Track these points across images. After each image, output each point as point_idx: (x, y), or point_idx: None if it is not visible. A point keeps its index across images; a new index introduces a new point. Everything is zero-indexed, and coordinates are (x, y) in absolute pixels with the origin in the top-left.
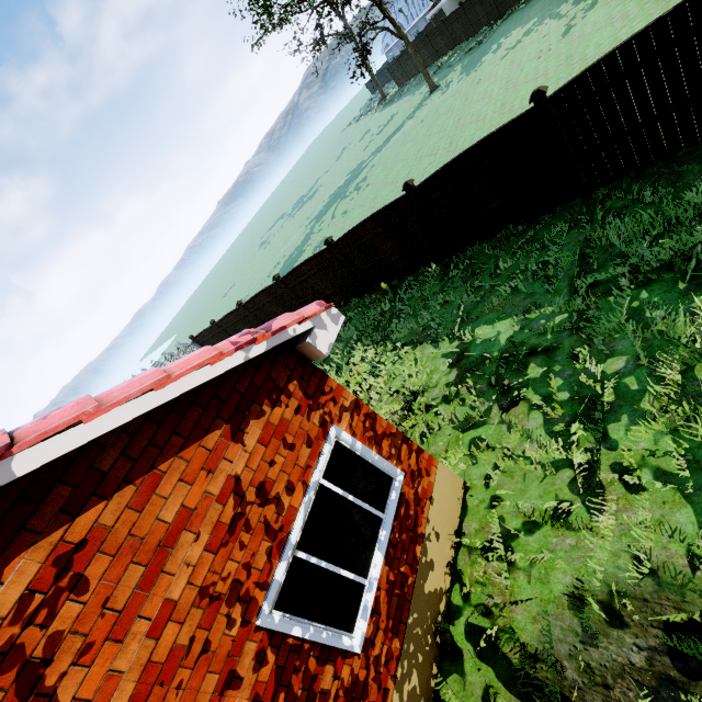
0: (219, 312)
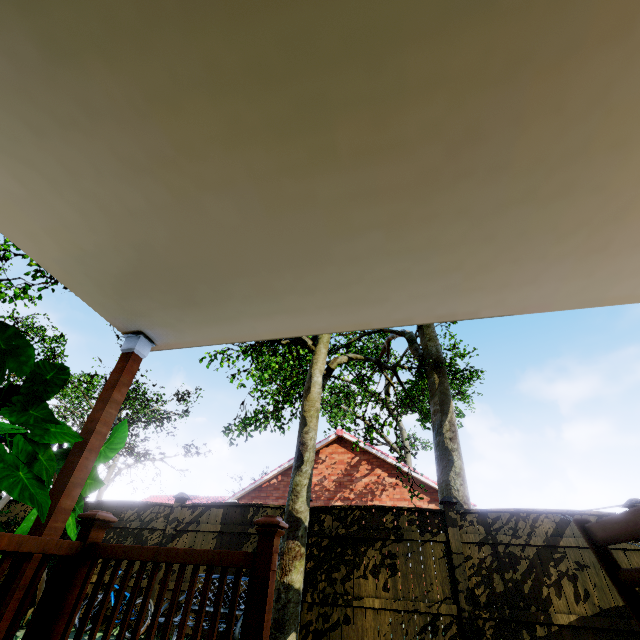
0: None
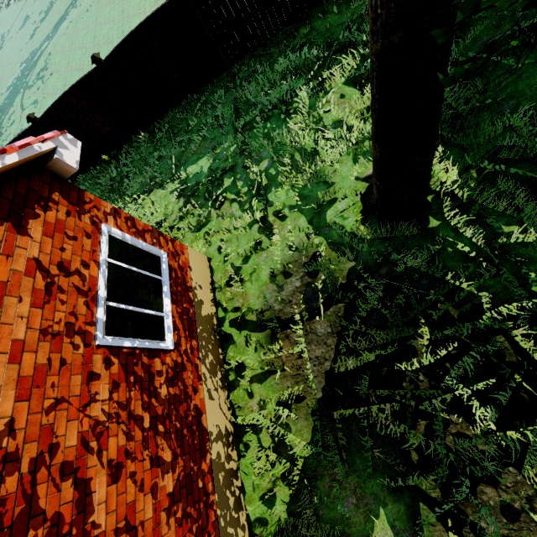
0: None
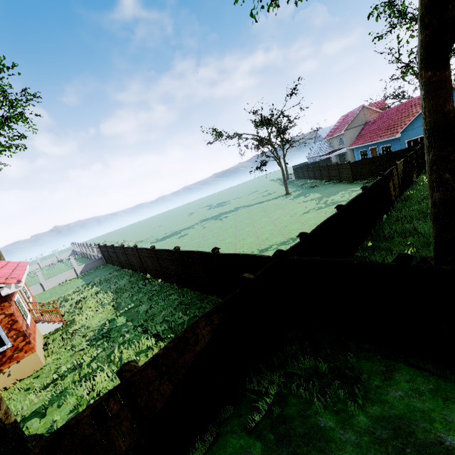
0: (143, 235)
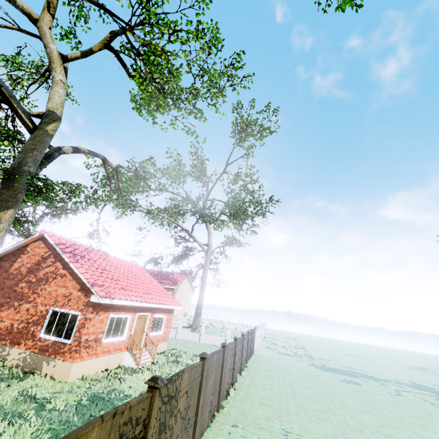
0: (326, 353)
